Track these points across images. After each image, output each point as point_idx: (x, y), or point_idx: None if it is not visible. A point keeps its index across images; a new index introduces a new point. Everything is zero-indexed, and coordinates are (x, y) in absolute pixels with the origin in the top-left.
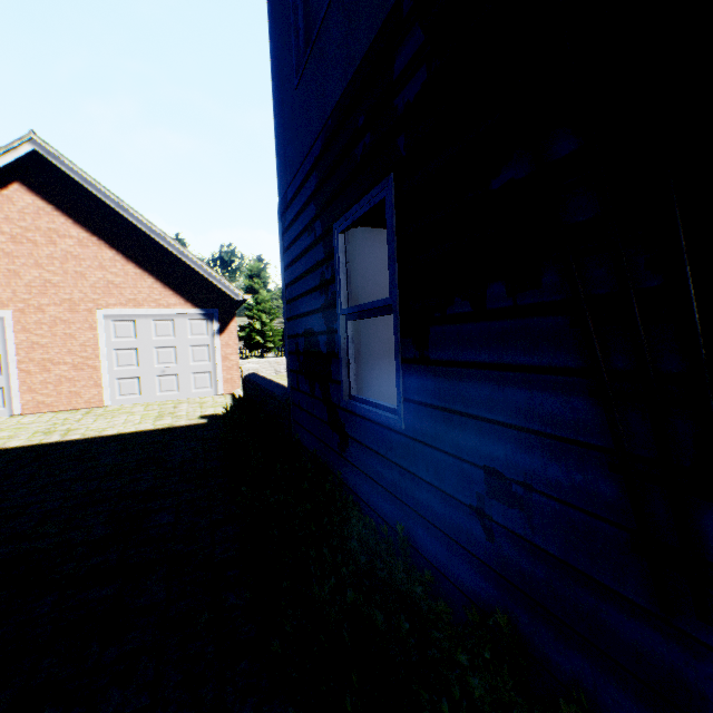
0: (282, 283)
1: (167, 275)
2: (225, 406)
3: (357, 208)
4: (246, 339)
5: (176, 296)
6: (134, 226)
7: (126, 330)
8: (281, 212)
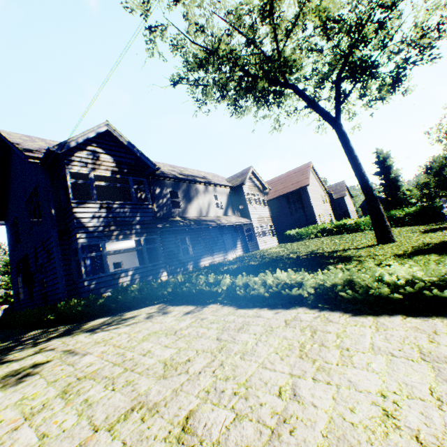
0: (12, 282)
1: None
2: None
3: (20, 275)
4: (4, 302)
5: None
6: None
7: None
8: (11, 269)
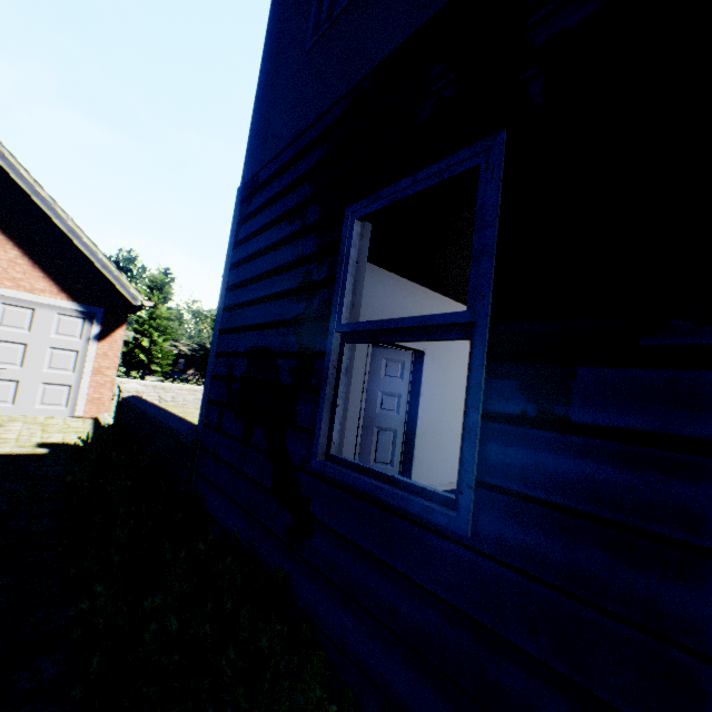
0: (223, 284)
1: (42, 252)
2: (82, 433)
3: (407, 183)
4: (127, 355)
5: (48, 281)
6: (10, 181)
7: None
8: (242, 197)
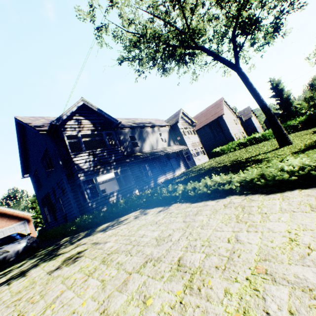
0: (41, 212)
1: (10, 217)
2: None
3: (45, 207)
4: (35, 227)
5: (14, 221)
6: None
7: (1, 234)
8: (39, 204)
